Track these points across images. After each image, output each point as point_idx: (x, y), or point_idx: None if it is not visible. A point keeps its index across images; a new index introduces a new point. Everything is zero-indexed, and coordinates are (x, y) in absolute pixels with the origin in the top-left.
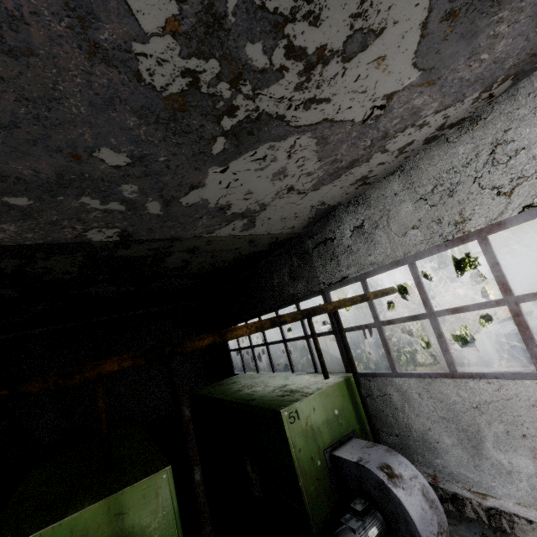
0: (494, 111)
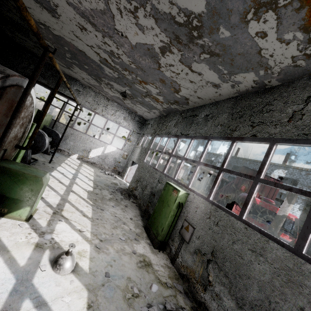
0: (111, 102)
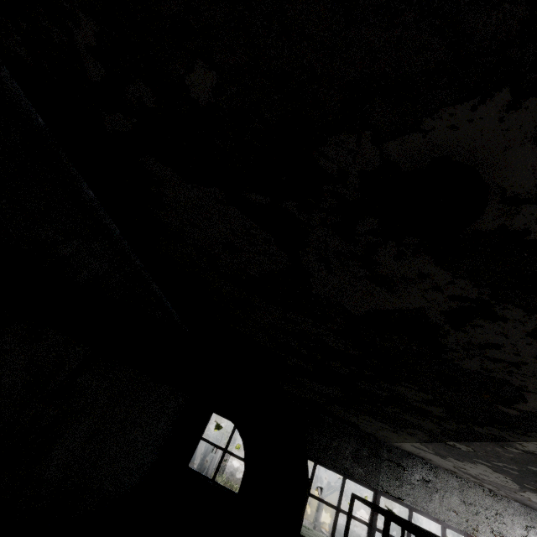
0: (502, 500)
